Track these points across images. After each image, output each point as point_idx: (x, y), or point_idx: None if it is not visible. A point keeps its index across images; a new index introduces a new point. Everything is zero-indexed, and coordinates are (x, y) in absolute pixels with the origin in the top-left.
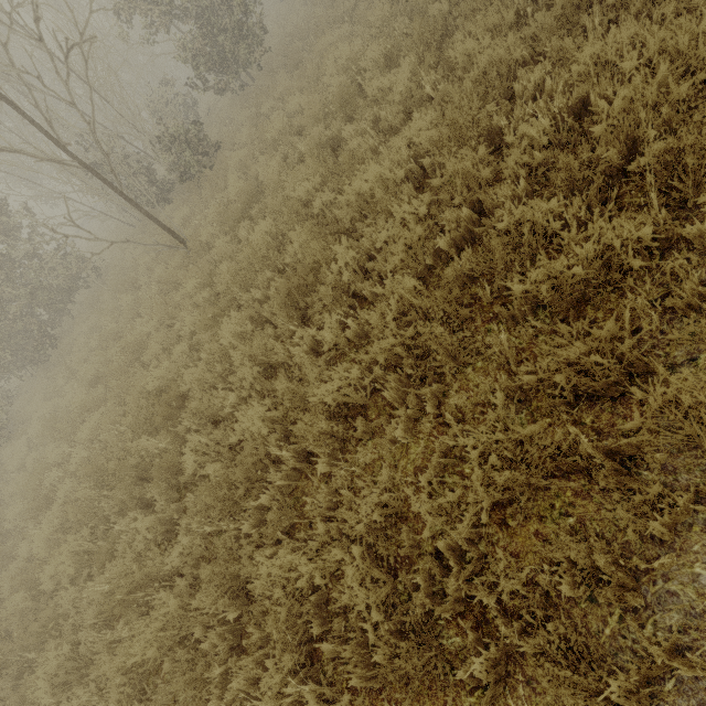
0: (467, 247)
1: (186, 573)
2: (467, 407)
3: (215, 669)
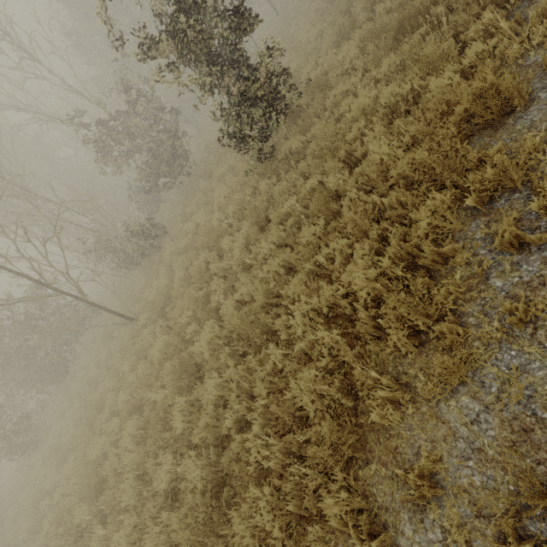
0: (234, 441)
1: None
2: None
3: None
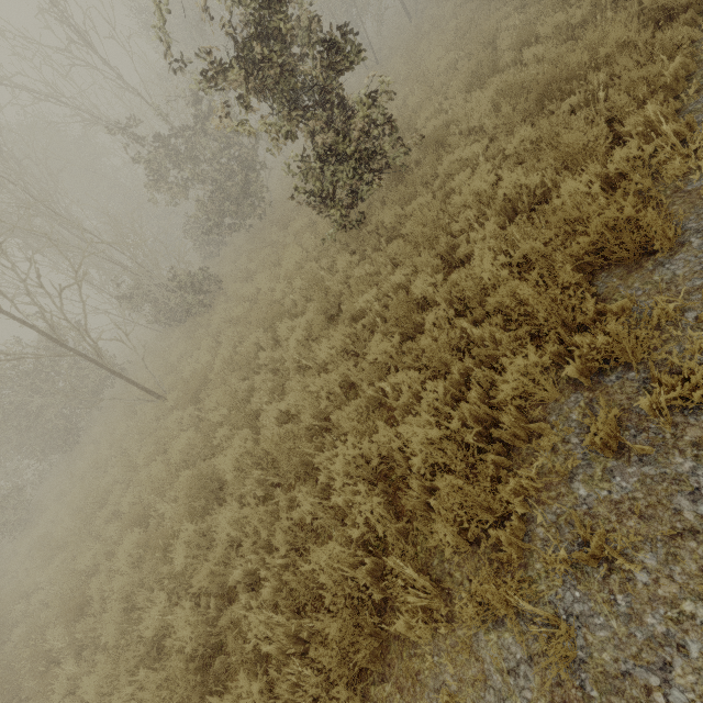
0: (238, 602)
1: None
2: None
3: None
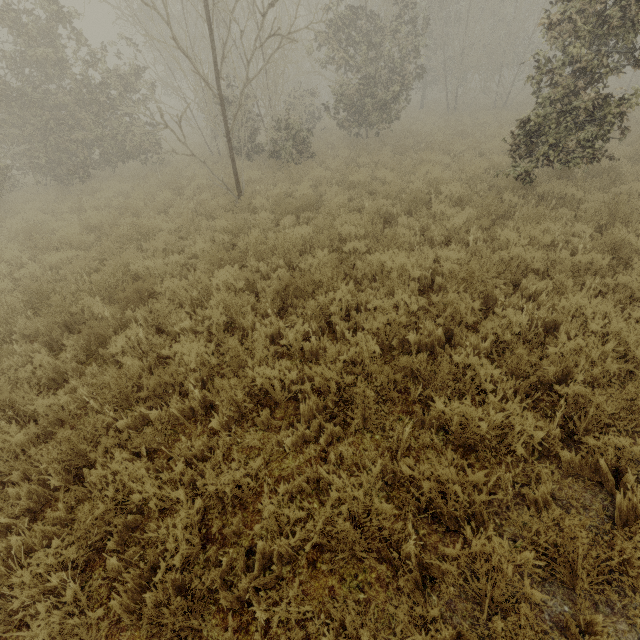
0: (425, 354)
1: (43, 423)
2: (348, 459)
3: (3, 516)
